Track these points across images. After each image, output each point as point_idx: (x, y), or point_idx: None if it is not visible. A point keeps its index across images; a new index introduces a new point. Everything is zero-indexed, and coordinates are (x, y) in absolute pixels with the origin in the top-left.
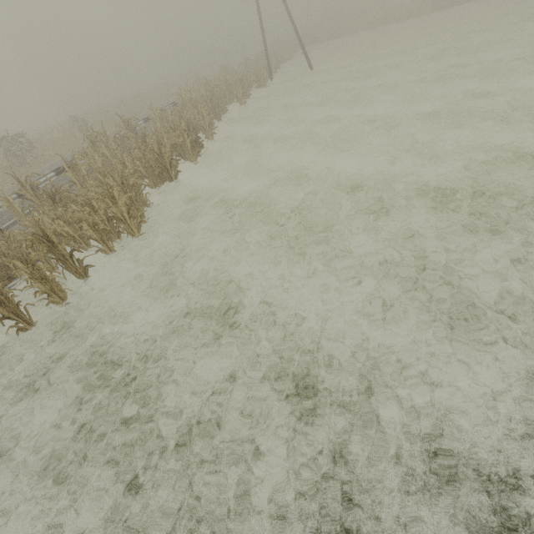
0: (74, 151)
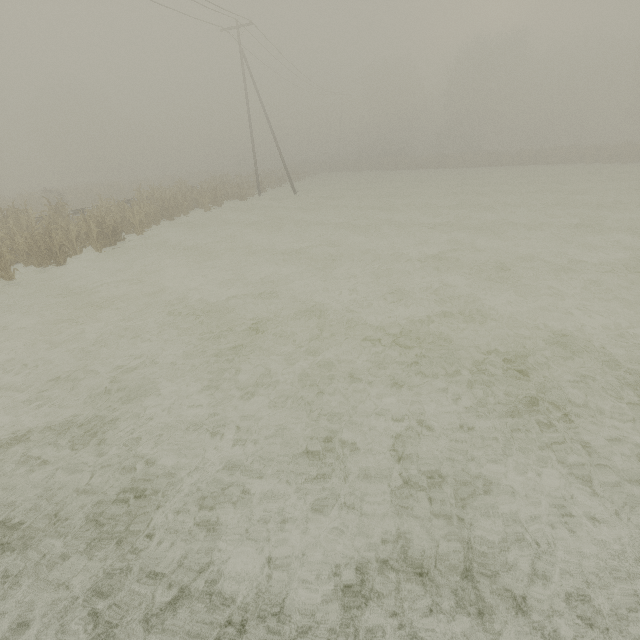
0: None
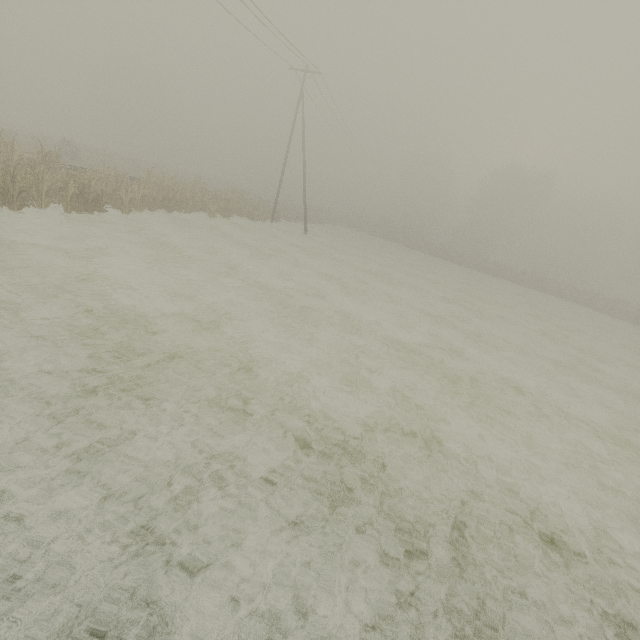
0: None
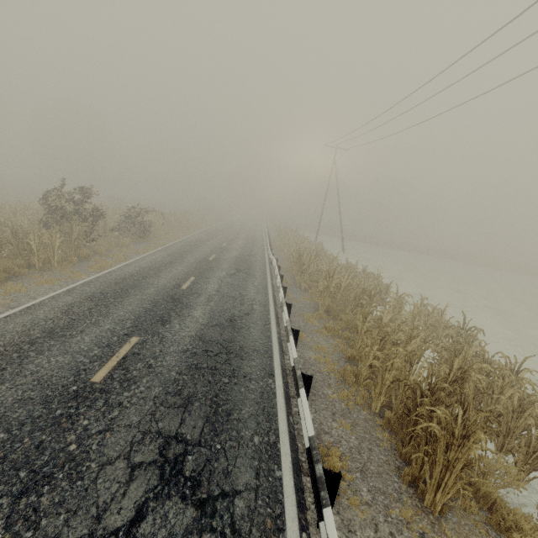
0: (185, 241)
